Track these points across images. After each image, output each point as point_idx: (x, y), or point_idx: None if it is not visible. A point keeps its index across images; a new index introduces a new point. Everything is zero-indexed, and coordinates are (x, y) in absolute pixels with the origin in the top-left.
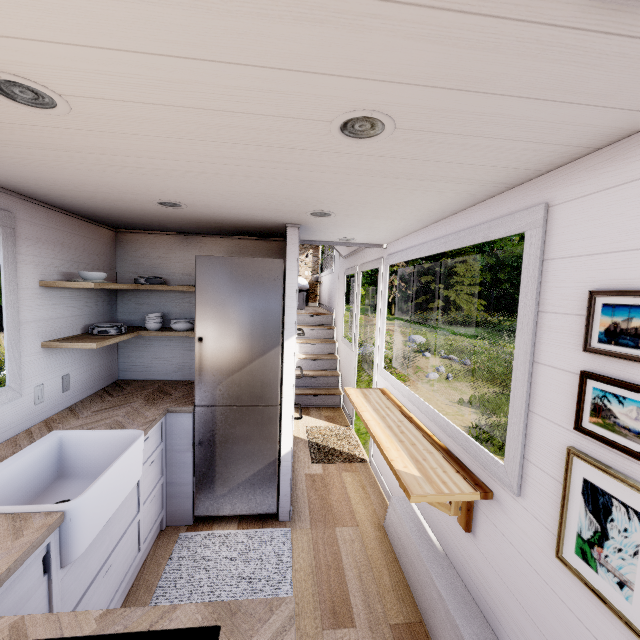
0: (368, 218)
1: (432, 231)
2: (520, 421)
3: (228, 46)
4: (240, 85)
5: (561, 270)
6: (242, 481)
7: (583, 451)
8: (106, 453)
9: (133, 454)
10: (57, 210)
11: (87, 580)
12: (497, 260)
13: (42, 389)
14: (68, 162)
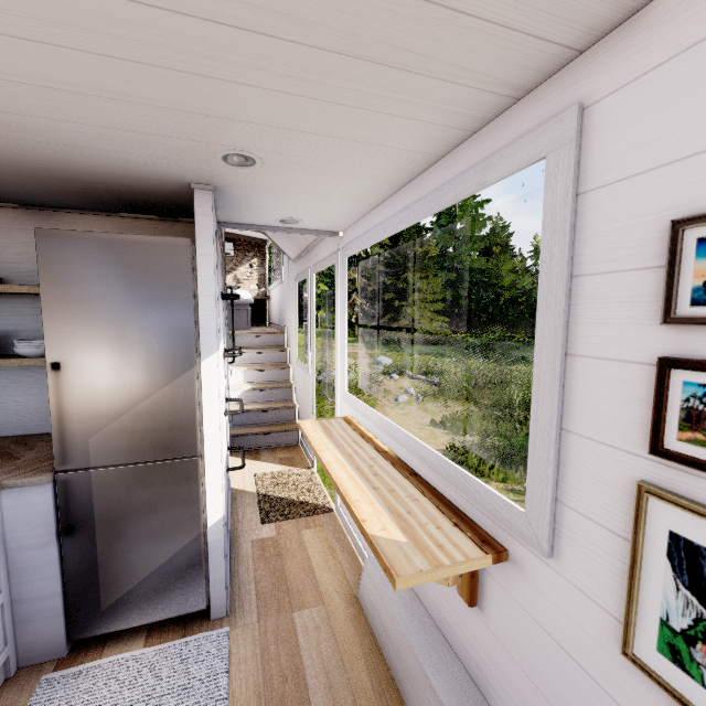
0: (313, 173)
1: (401, 198)
2: (549, 446)
3: None
4: None
5: (611, 203)
6: (148, 574)
7: (665, 487)
8: None
9: None
10: None
11: None
12: (458, 276)
13: None
14: None
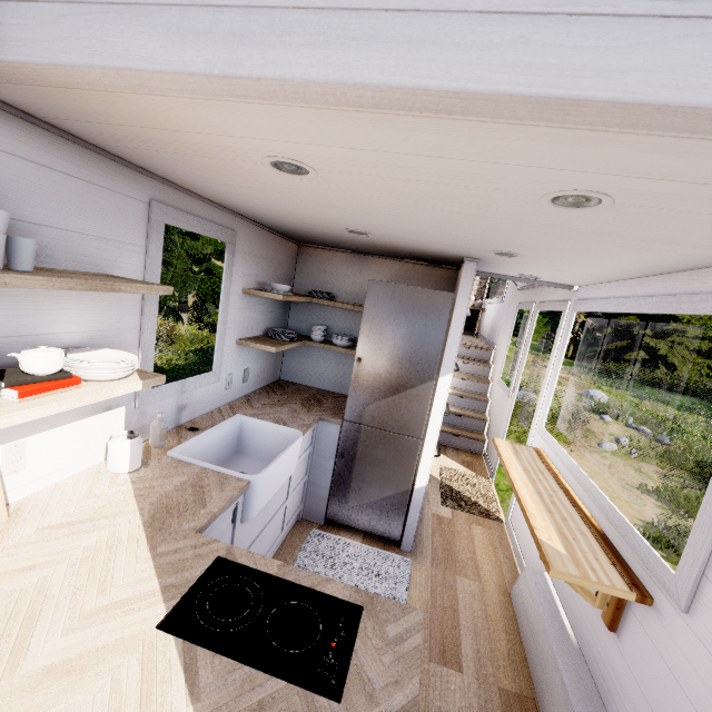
0: (561, 263)
1: (643, 285)
2: (708, 533)
3: (464, 151)
4: (463, 171)
5: None
6: (373, 500)
7: None
8: (272, 443)
9: (294, 450)
10: (263, 227)
11: (251, 539)
12: None
13: (231, 378)
14: (292, 202)
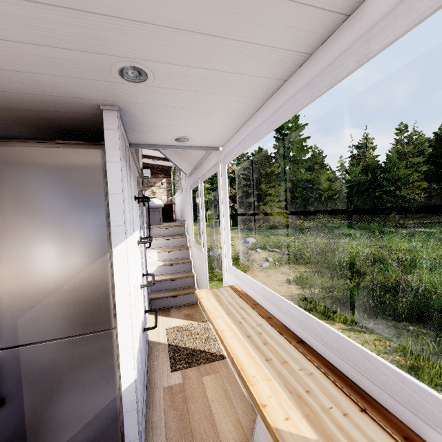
0: (197, 85)
1: (270, 106)
2: None
3: None
4: None
5: None
6: (71, 437)
7: None
8: None
9: None
10: None
11: None
12: (293, 184)
13: None
14: None
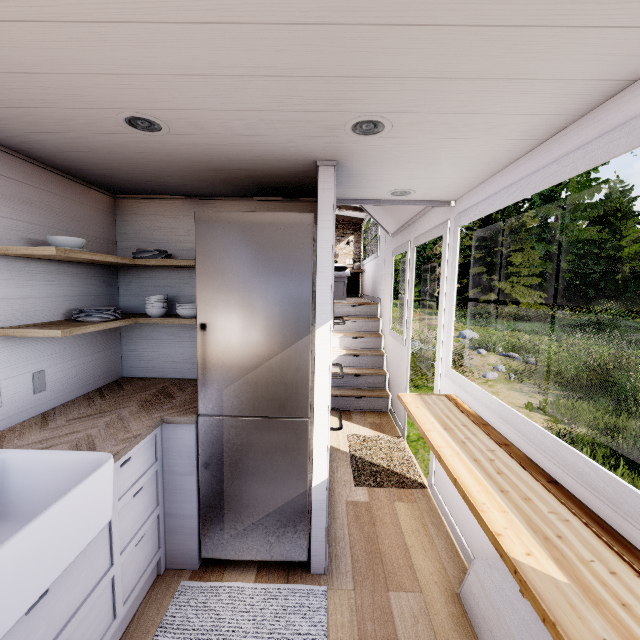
0: (443, 132)
1: (549, 150)
2: None
3: None
4: None
5: None
6: (261, 517)
7: None
8: (62, 484)
9: (86, 493)
10: (17, 155)
11: None
12: (559, 248)
13: None
14: None
